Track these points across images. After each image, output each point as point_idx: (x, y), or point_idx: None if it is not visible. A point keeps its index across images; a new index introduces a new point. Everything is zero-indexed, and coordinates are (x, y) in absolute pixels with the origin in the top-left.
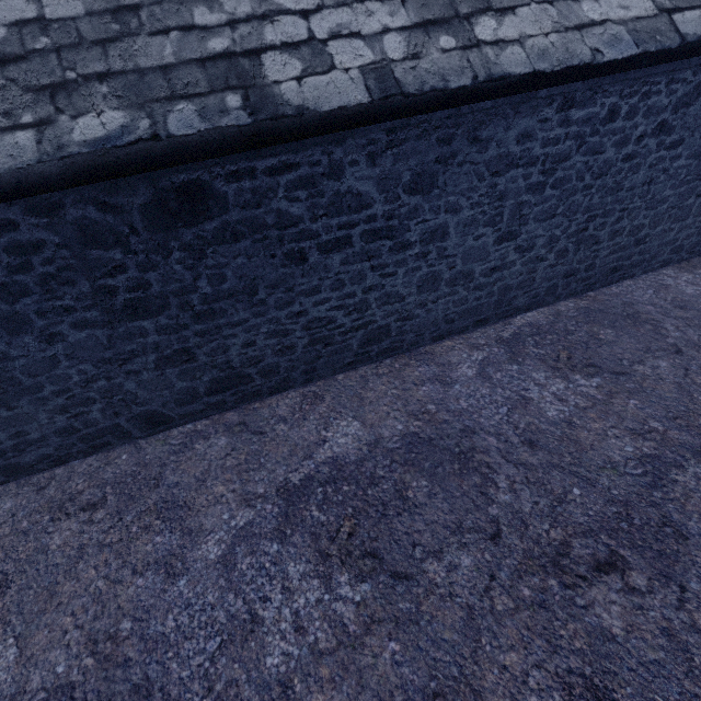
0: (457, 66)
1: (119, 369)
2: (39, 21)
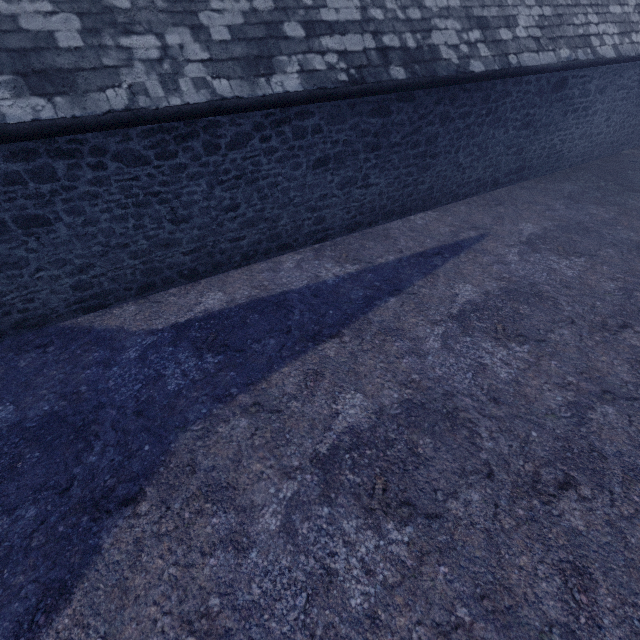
0: (631, 49)
1: (506, 152)
2: (543, 16)
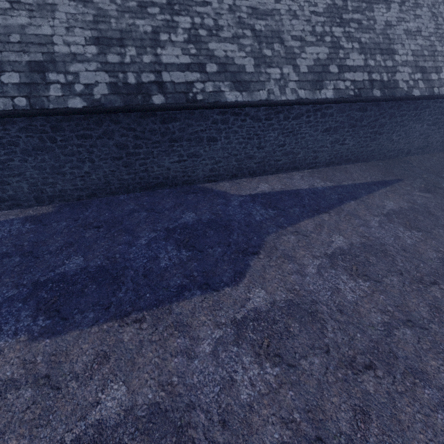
0: None
1: (419, 137)
2: None
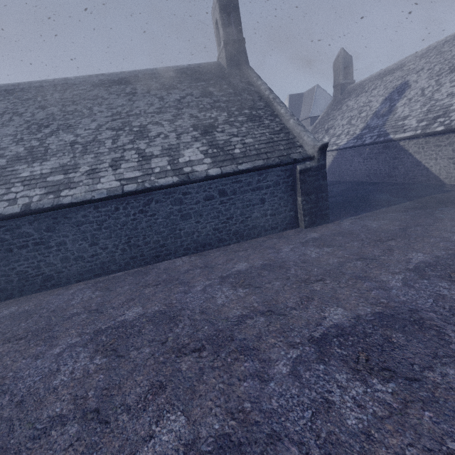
0: (50, 202)
1: None
2: None
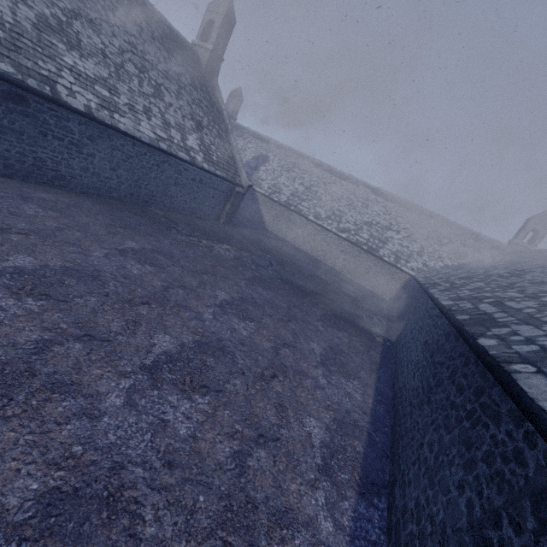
0: (108, 119)
1: None
2: None
